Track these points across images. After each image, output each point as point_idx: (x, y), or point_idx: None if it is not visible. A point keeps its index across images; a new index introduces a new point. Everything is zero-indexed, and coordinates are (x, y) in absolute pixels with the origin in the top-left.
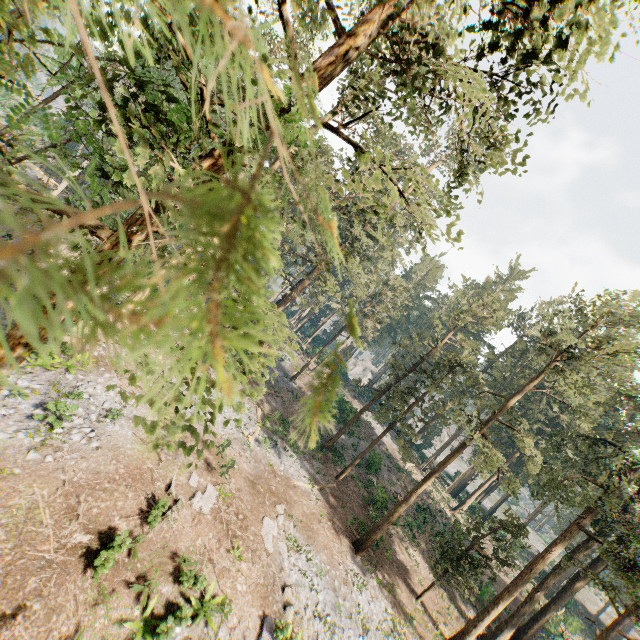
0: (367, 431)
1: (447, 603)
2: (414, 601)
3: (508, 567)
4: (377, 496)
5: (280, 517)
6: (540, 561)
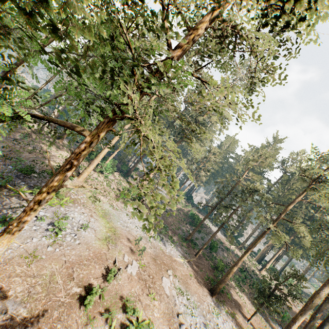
0: (207, 230)
1: (264, 323)
2: (246, 322)
3: (298, 300)
4: (218, 264)
5: (170, 277)
6: (316, 295)
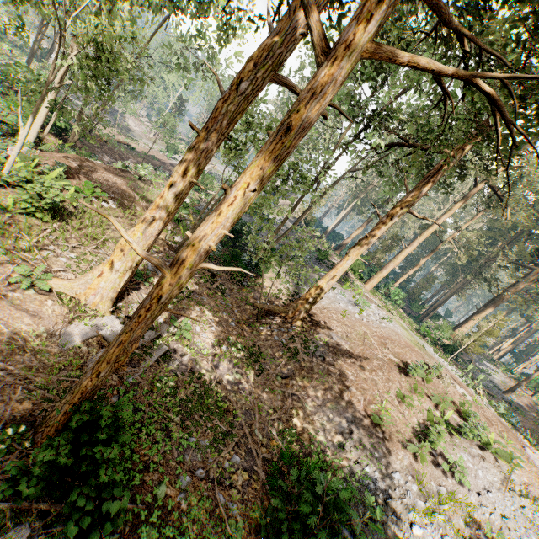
0: None
1: None
2: None
3: None
4: None
5: None
6: None
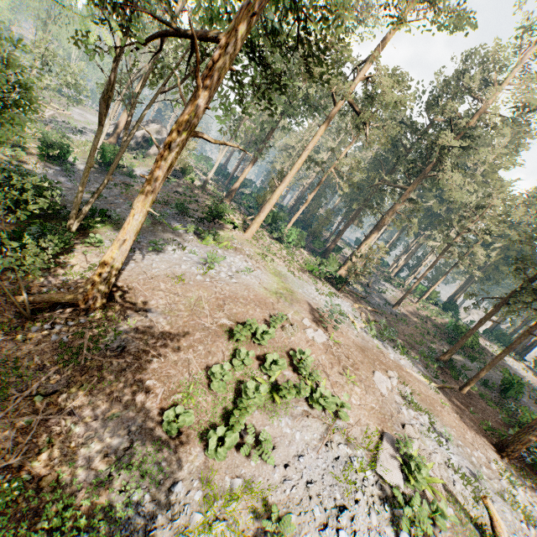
0: None
1: None
2: None
3: None
4: (522, 417)
5: (393, 379)
6: None
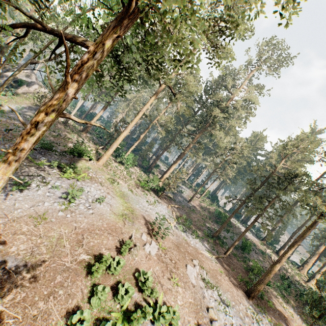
0: (237, 230)
1: None
2: None
3: None
4: (253, 266)
5: (196, 267)
6: None
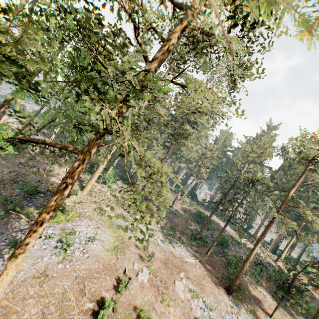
0: (216, 226)
1: (289, 317)
2: (269, 318)
3: None
4: (231, 260)
5: (183, 279)
6: None
